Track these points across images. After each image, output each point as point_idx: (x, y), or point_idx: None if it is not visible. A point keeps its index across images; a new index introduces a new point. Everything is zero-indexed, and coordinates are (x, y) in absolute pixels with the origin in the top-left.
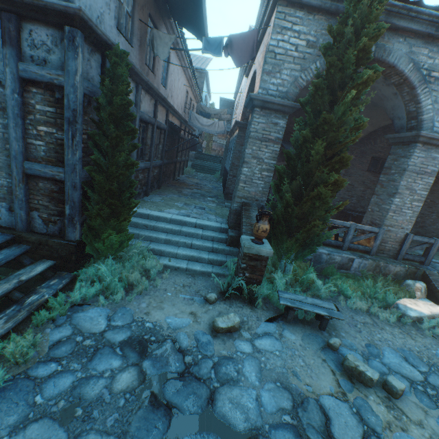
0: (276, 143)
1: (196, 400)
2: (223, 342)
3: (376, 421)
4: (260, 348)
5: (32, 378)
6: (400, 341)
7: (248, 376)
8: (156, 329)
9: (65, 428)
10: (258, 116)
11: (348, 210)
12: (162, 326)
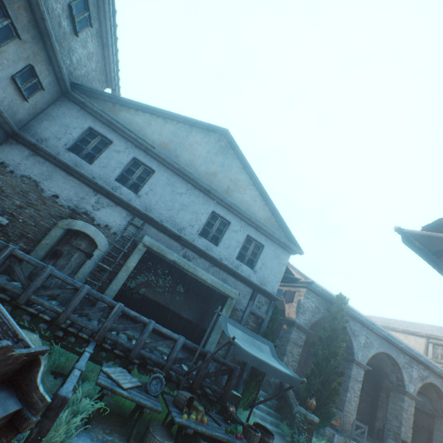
0: (300, 347)
1: None
2: None
3: None
4: None
5: None
6: None
7: None
8: None
9: None
10: (295, 331)
11: None
12: None
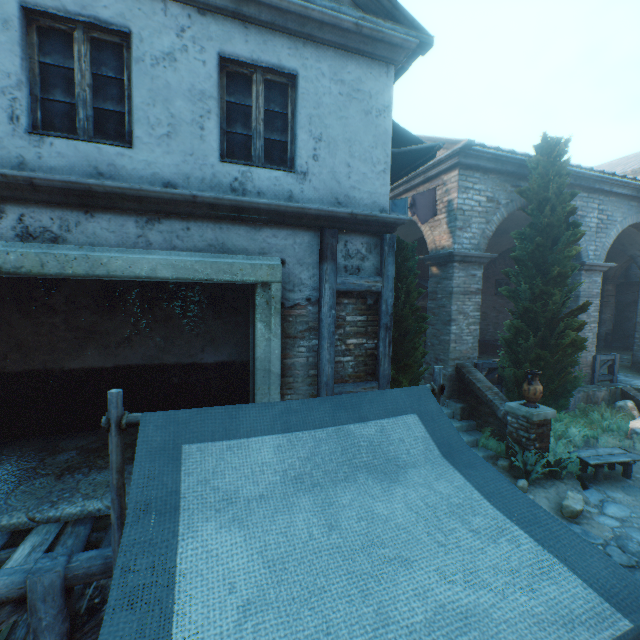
0: (476, 294)
1: None
2: (590, 525)
3: None
4: (620, 517)
5: None
6: None
7: None
8: None
9: None
10: (458, 270)
11: (495, 342)
12: None
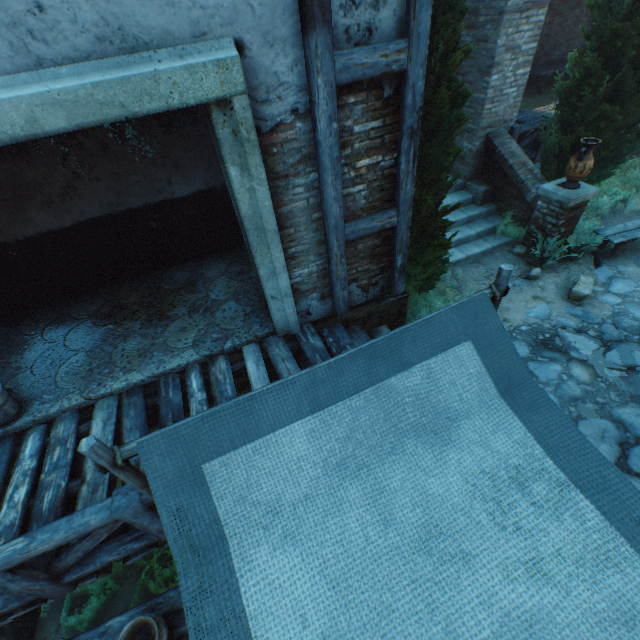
0: (541, 7)
1: (639, 354)
2: (592, 306)
3: None
4: (623, 293)
5: None
6: None
7: None
8: (536, 328)
9: (598, 418)
10: None
11: (537, 71)
12: (535, 322)
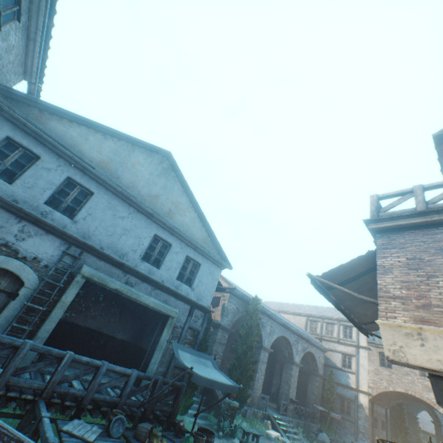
0: (224, 345)
1: None
2: None
3: None
4: None
5: None
6: None
7: None
8: None
9: None
10: (220, 332)
11: None
12: None
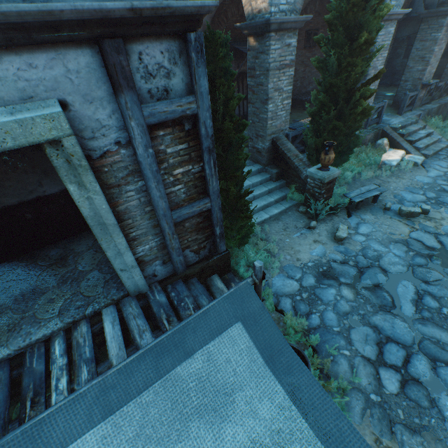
0: (290, 67)
1: (380, 275)
2: (349, 244)
3: (432, 229)
4: (366, 233)
5: (317, 327)
6: (400, 184)
7: (380, 249)
8: (317, 263)
9: (362, 326)
10: (274, 42)
11: (301, 97)
12: (316, 259)
